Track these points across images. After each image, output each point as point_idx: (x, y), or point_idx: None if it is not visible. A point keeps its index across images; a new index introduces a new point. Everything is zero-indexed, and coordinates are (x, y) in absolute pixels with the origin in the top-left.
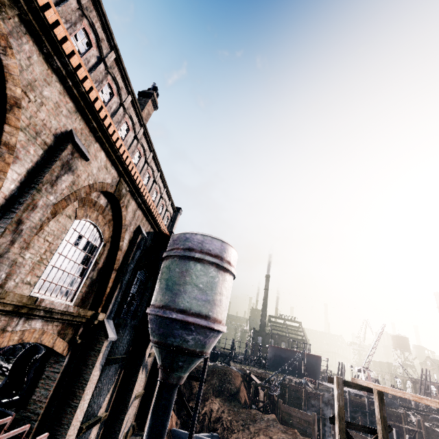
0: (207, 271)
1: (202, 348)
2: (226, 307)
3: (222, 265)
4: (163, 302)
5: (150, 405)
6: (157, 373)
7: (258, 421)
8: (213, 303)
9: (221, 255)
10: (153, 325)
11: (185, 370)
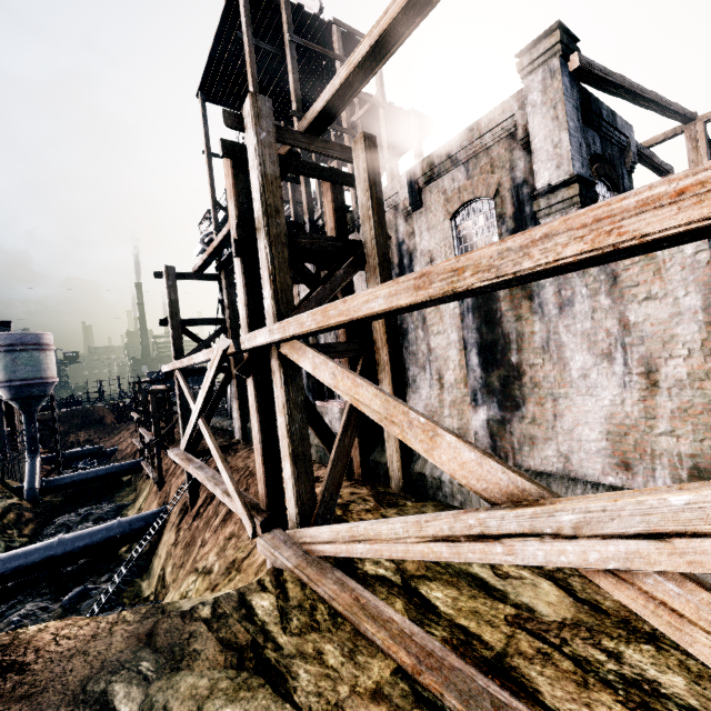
0: (32, 355)
1: (45, 393)
2: (55, 369)
3: (42, 348)
4: (7, 379)
5: (17, 438)
6: (13, 421)
7: (121, 426)
8: (44, 370)
9: (39, 342)
10: (5, 392)
11: (38, 405)
